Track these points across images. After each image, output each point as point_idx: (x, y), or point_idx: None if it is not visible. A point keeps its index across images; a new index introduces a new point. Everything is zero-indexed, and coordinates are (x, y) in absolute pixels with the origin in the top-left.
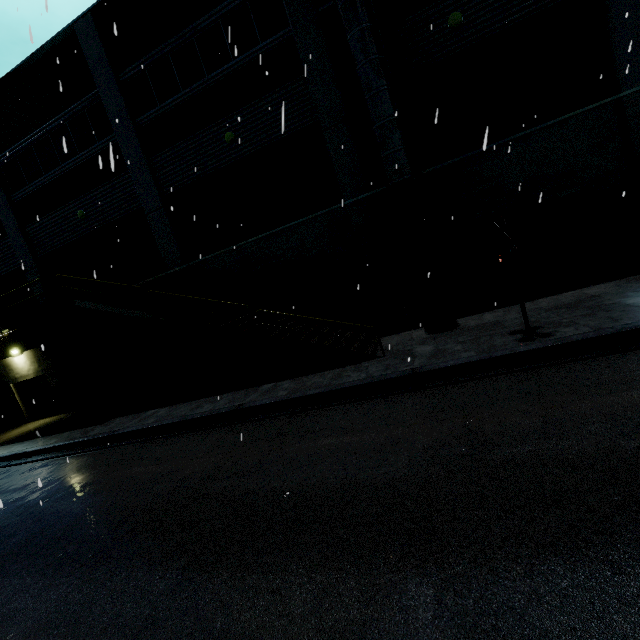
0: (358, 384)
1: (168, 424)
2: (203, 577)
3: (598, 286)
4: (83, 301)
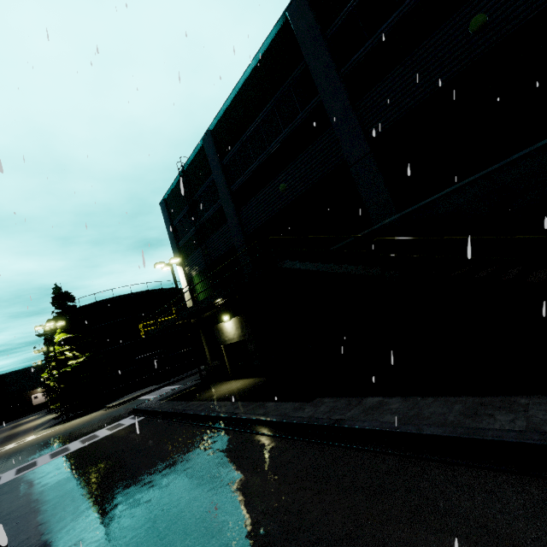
0: None
1: (438, 436)
2: None
3: None
4: (293, 261)
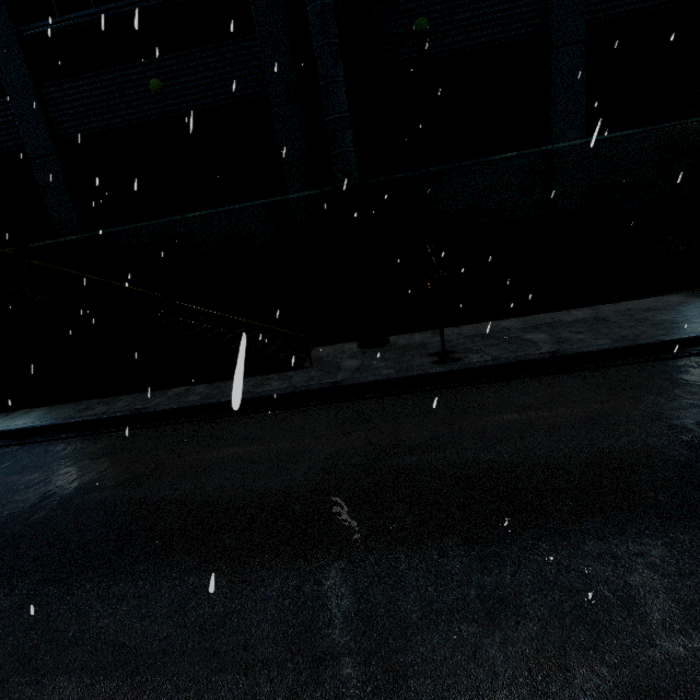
0: (278, 393)
1: (44, 427)
2: (61, 590)
3: (511, 320)
4: None
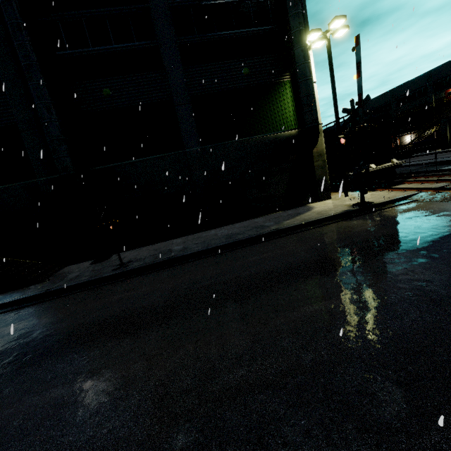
0: (7, 302)
1: None
2: None
3: (182, 238)
4: None
